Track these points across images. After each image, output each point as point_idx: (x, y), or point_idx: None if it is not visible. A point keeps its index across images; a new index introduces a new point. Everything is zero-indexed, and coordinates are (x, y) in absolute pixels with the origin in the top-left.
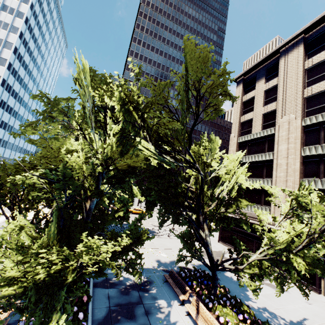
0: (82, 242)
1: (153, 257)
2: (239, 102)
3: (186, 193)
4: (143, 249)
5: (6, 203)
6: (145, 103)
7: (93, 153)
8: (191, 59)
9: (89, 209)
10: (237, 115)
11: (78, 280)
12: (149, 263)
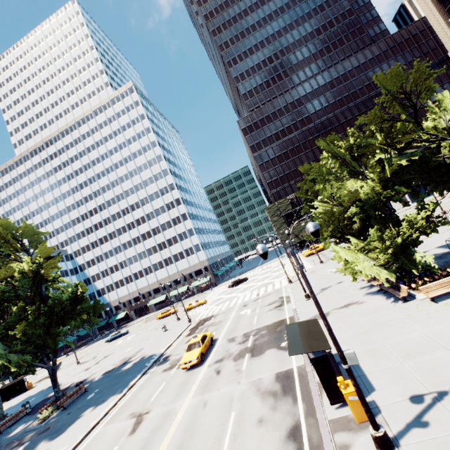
0: (397, 227)
1: (444, 238)
2: (430, 6)
3: (445, 163)
4: (426, 239)
5: (335, 236)
6: (384, 135)
7: (353, 185)
8: (386, 82)
9: (389, 209)
10: (440, 23)
11: (415, 240)
12: (445, 242)
